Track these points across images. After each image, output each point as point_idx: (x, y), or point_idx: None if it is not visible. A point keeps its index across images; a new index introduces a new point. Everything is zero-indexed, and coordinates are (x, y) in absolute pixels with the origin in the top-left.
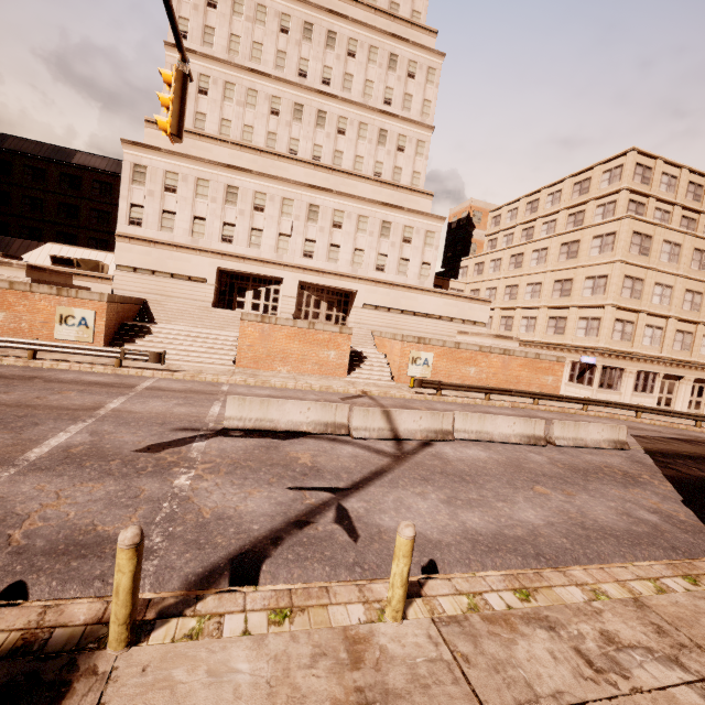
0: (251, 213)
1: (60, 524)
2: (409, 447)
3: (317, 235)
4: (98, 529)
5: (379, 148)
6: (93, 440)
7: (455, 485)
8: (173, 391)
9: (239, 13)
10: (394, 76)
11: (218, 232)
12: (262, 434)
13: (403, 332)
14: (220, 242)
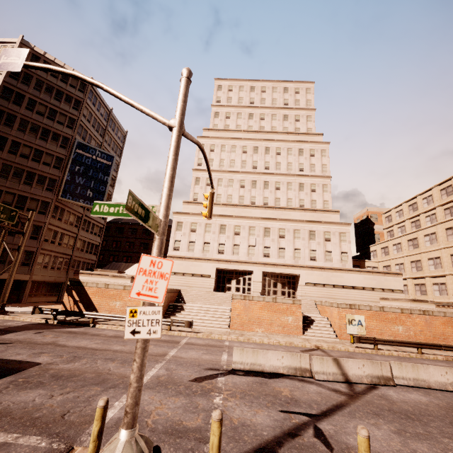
0: (233, 236)
1: (166, 418)
2: (359, 389)
3: (270, 243)
4: (183, 423)
5: (300, 192)
6: (168, 373)
7: (402, 420)
8: (199, 345)
9: (224, 151)
10: (303, 158)
11: (216, 249)
12: (255, 374)
13: (337, 300)
14: (217, 254)
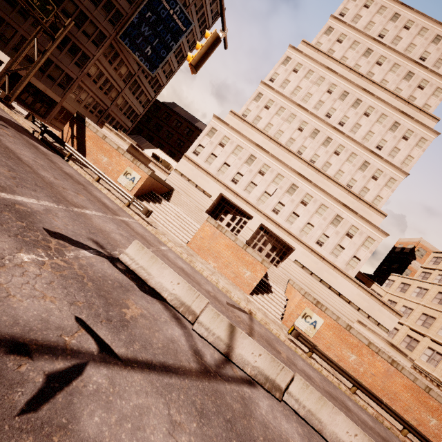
0: (256, 173)
1: None
2: (229, 372)
3: (288, 202)
4: None
5: (358, 171)
6: (39, 211)
7: None
8: (132, 229)
9: (308, 78)
10: (392, 135)
11: (232, 175)
12: (135, 278)
13: (314, 295)
14: (230, 181)
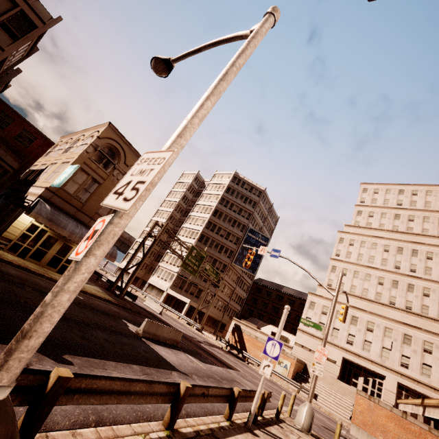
0: (364, 331)
1: None
2: None
3: (411, 354)
4: (319, 432)
5: None
6: None
7: None
8: (322, 414)
9: (363, 246)
10: None
11: (345, 338)
12: None
13: None
14: (345, 343)
